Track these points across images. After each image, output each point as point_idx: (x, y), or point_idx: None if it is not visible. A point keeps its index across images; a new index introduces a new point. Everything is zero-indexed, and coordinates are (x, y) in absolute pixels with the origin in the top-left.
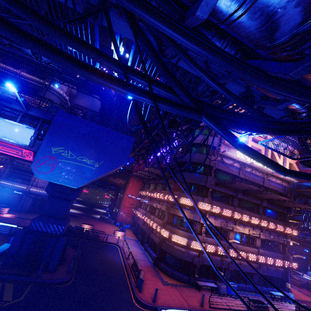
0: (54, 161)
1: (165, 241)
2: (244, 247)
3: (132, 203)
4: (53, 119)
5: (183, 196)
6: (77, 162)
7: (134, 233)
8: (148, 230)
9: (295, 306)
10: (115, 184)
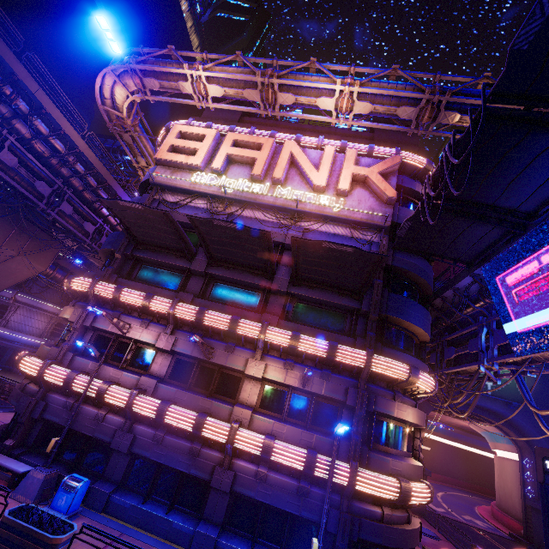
0: None
1: None
2: (184, 393)
3: None
4: None
5: None
6: None
7: None
8: None
9: None
10: None
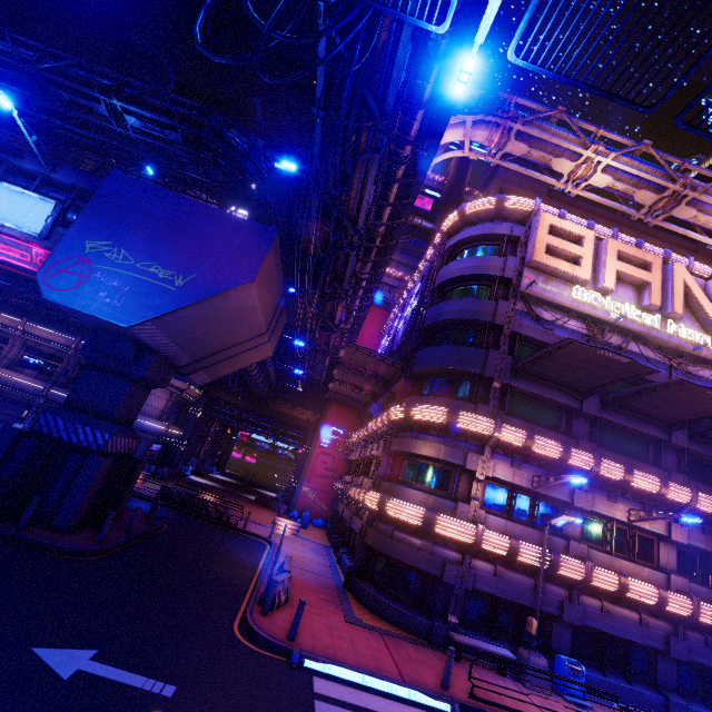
0: (86, 267)
1: (375, 524)
2: (615, 559)
3: (332, 468)
4: (99, 188)
5: (423, 403)
6: (135, 272)
7: (329, 536)
8: (350, 513)
9: None
10: (296, 422)
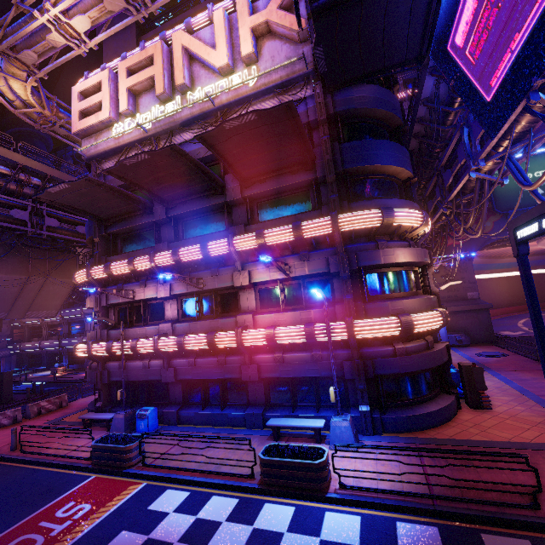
0: None
1: None
2: (195, 323)
3: None
4: None
5: None
6: None
7: None
8: None
9: (235, 448)
10: None
